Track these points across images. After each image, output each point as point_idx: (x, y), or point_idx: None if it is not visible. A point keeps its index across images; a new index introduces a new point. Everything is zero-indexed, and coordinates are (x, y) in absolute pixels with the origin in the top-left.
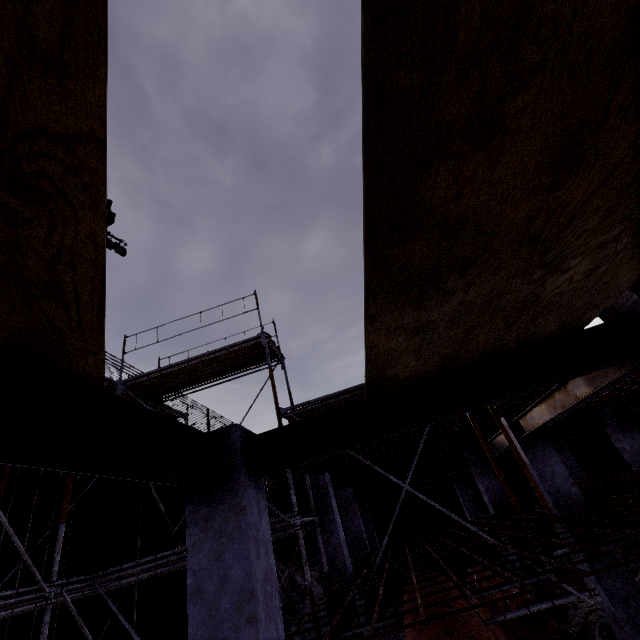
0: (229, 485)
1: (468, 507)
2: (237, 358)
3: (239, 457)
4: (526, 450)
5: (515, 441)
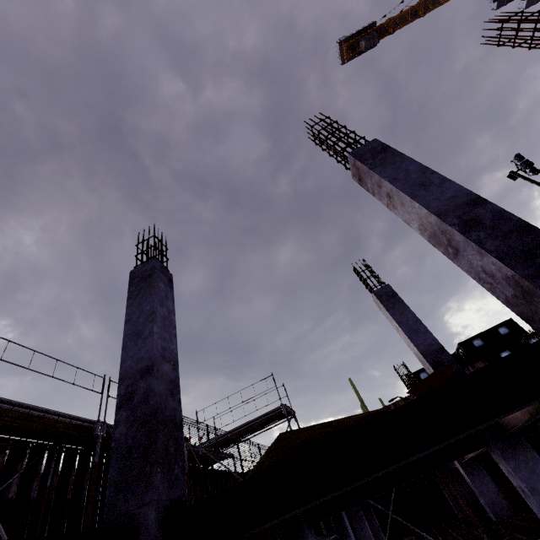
0: (300, 534)
1: (454, 503)
2: (267, 419)
3: (302, 518)
4: (467, 472)
5: (459, 465)
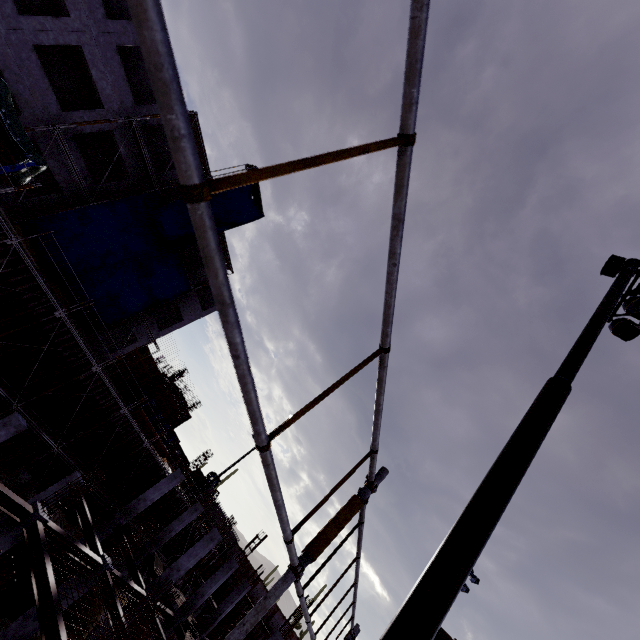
0: None
1: None
2: None
3: None
4: None
5: None
